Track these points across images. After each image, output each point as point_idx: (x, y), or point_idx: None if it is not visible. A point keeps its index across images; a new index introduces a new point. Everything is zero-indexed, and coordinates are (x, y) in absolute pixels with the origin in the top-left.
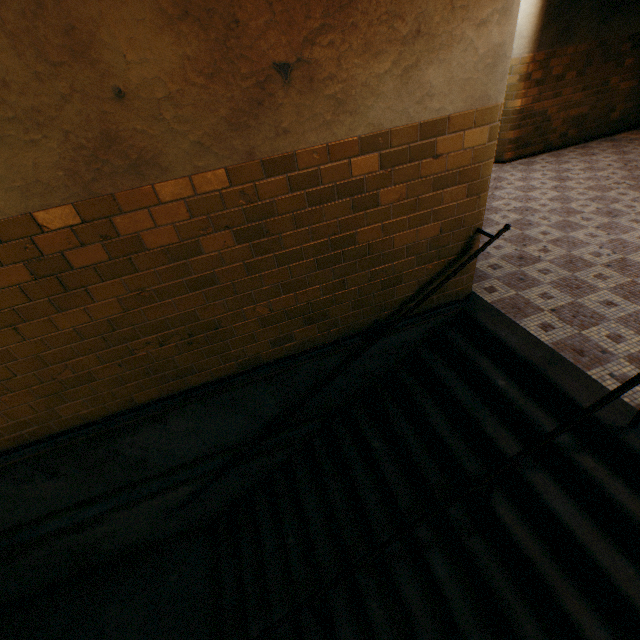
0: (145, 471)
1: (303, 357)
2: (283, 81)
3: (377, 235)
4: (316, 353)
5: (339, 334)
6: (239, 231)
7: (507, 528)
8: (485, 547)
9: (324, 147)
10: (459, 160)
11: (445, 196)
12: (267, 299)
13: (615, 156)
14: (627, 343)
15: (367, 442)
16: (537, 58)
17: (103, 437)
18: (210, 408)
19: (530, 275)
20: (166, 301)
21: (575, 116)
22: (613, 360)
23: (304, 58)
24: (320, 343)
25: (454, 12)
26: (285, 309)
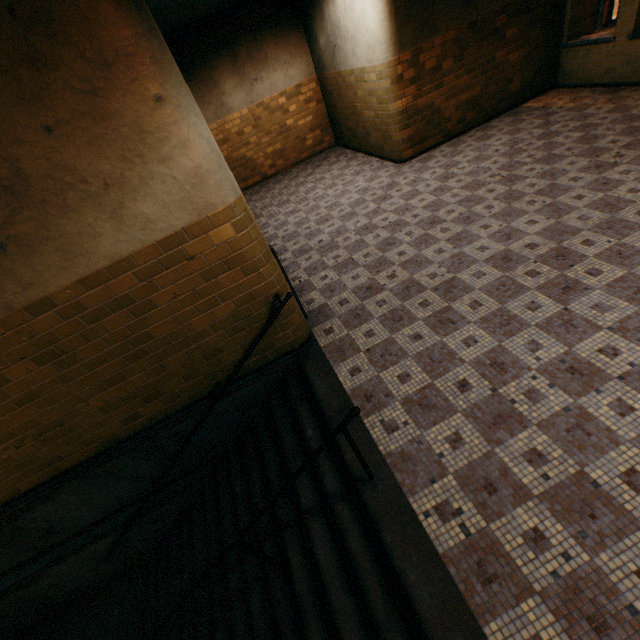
0: (60, 535)
1: (160, 426)
2: (4, 254)
3: (172, 326)
4: (171, 420)
5: (186, 401)
6: (36, 358)
7: (291, 570)
8: (283, 585)
9: (74, 284)
10: (217, 254)
11: (222, 282)
12: (96, 395)
13: (508, 137)
14: (411, 383)
15: (233, 487)
16: (403, 58)
17: (4, 520)
18: (90, 481)
19: (368, 309)
20: (2, 418)
21: (468, 99)
22: (391, 404)
23: (12, 234)
24: (171, 412)
25: (132, 161)
26: (118, 397)
